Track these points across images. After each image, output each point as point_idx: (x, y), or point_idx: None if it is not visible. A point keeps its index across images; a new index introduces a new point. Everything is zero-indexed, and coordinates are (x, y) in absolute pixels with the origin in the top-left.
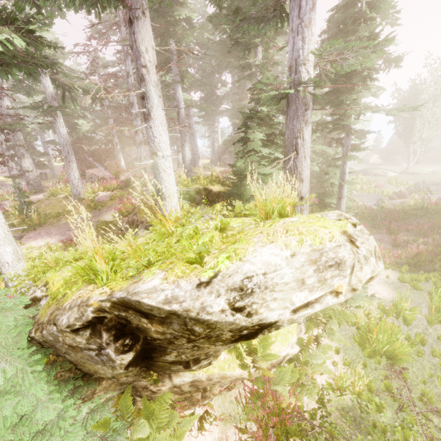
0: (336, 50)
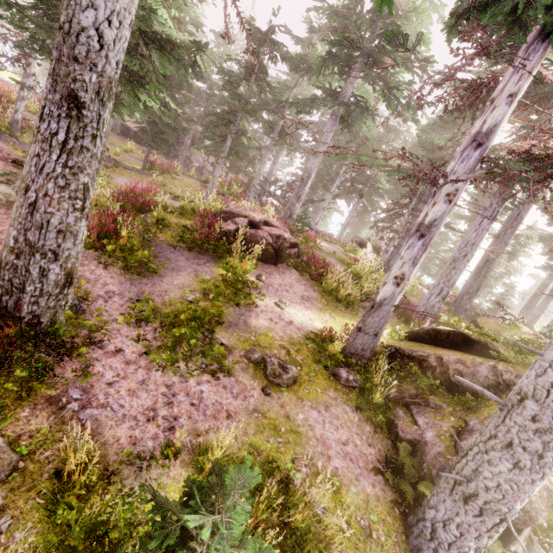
0: None
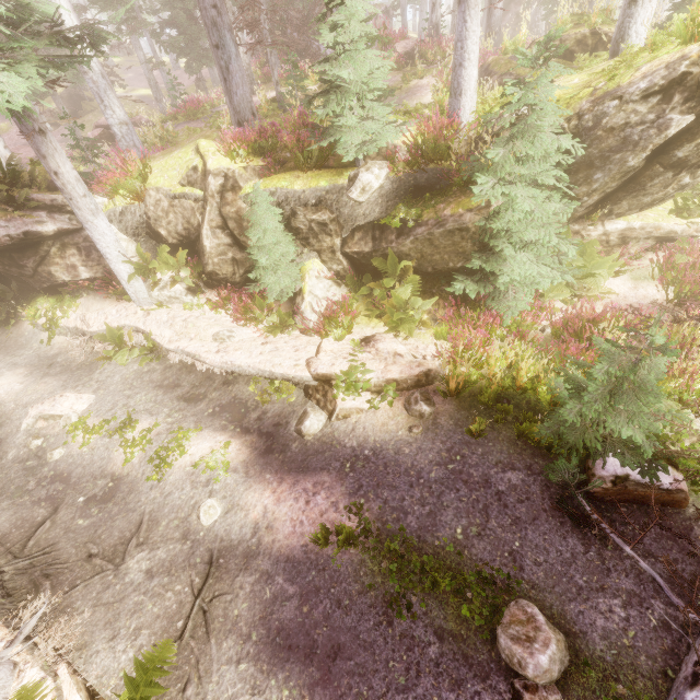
0: None
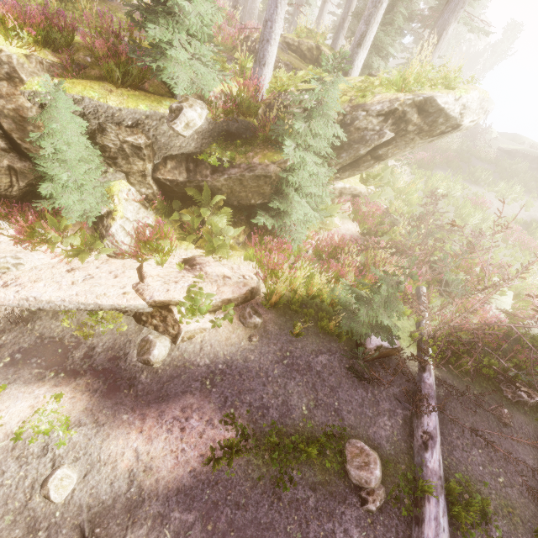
0: None
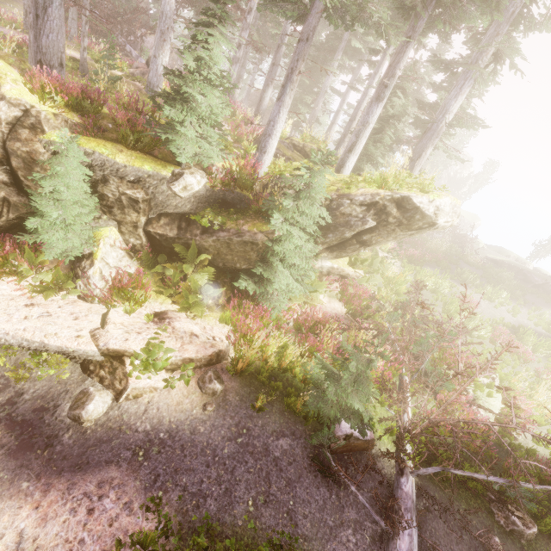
0: (469, 115)
